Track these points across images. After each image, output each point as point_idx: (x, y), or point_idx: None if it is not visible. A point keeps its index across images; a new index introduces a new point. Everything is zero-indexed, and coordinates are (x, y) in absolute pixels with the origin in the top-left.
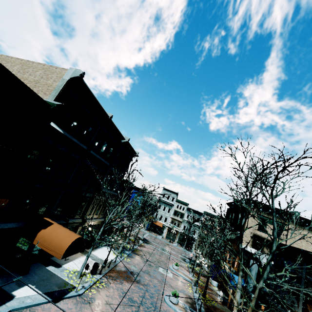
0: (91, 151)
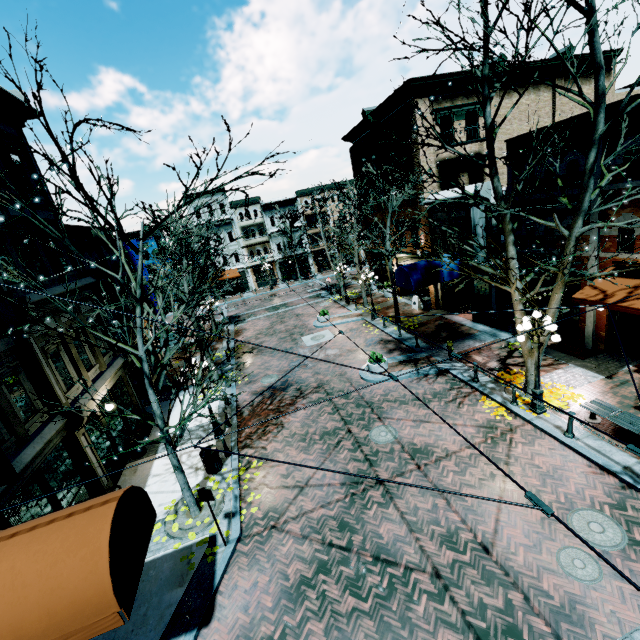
0: None
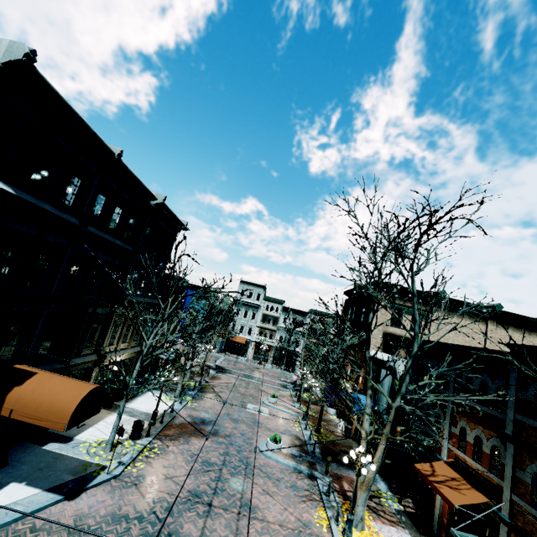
0: (91, 228)
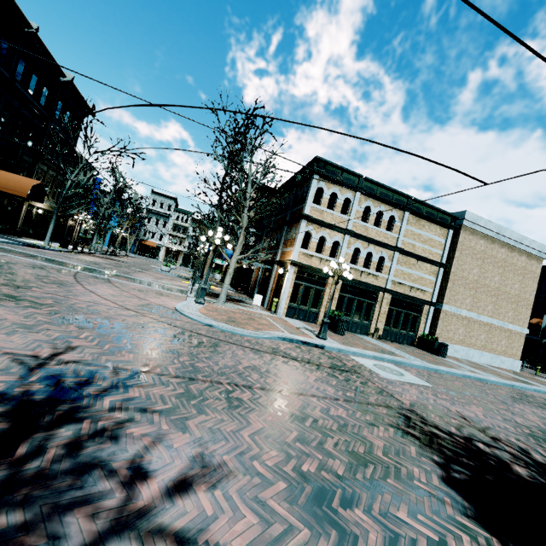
0: (17, 85)
